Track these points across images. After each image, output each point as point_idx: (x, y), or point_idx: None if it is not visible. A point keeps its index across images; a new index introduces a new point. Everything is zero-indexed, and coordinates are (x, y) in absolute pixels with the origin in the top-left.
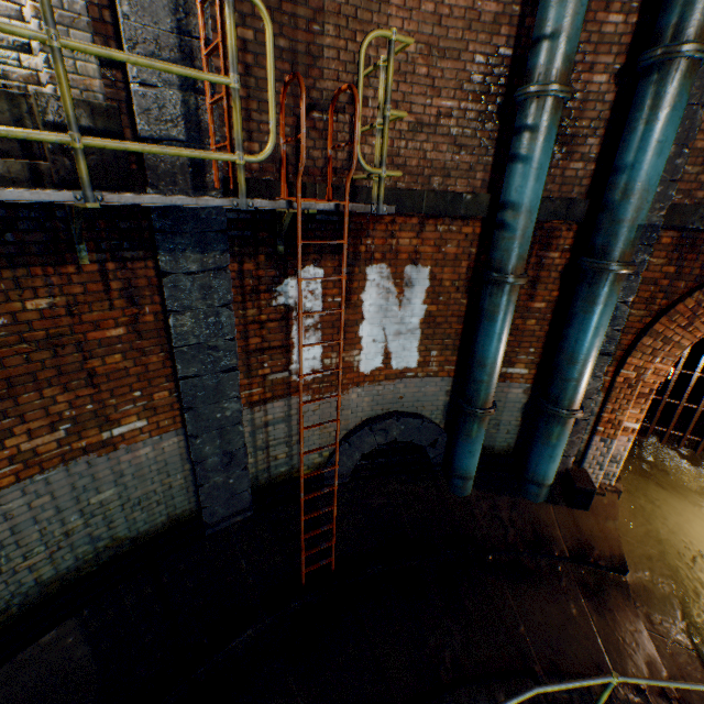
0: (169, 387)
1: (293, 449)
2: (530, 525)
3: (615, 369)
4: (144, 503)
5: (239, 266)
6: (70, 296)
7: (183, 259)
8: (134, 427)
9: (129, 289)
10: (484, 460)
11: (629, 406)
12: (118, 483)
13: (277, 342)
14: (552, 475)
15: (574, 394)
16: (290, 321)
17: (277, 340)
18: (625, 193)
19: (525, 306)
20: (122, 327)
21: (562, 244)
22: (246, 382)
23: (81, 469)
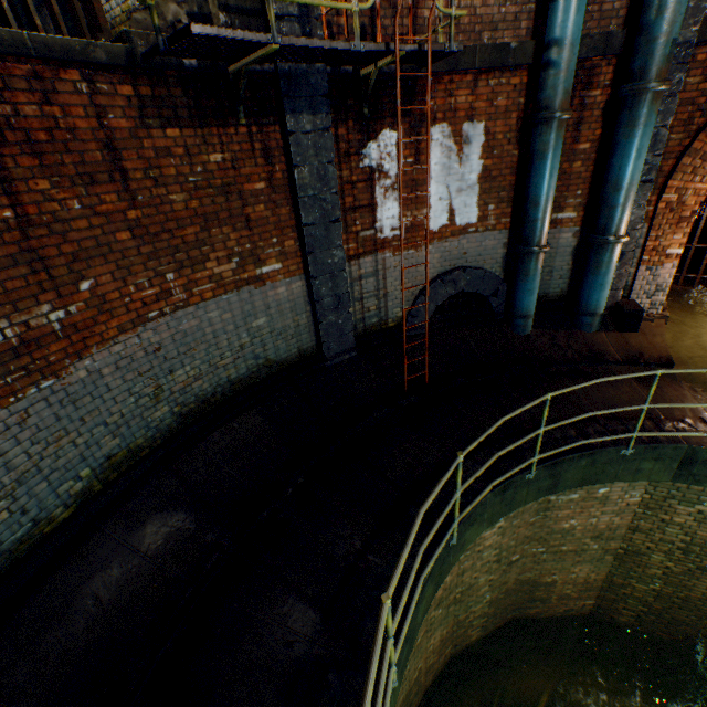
0: (294, 238)
1: (380, 303)
2: (586, 347)
3: (657, 197)
4: (283, 335)
5: (335, 132)
6: (233, 153)
7: (301, 120)
8: (274, 269)
9: (265, 151)
10: (540, 306)
11: (672, 230)
12: (267, 314)
13: (365, 202)
14: (603, 304)
15: (620, 220)
16: (374, 183)
17: (365, 200)
18: (659, 10)
19: (570, 149)
20: (263, 182)
21: (603, 81)
22: (344, 238)
23: (246, 297)
